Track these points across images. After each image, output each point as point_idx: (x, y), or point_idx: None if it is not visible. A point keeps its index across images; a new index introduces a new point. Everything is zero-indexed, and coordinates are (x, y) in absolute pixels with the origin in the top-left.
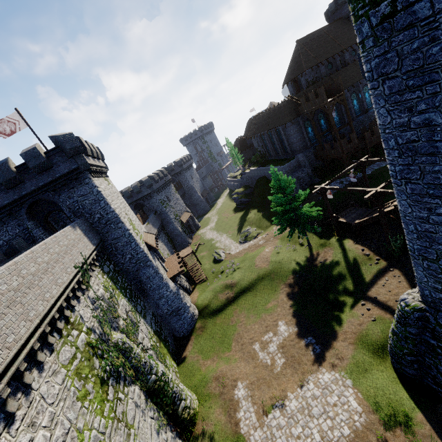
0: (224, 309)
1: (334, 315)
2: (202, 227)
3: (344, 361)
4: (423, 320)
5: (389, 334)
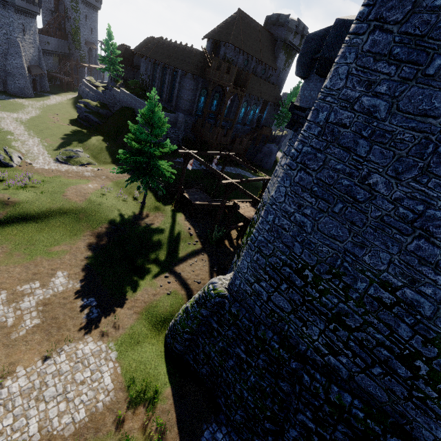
0: None
1: (133, 280)
2: (1, 108)
3: (120, 331)
4: (219, 305)
5: (180, 311)
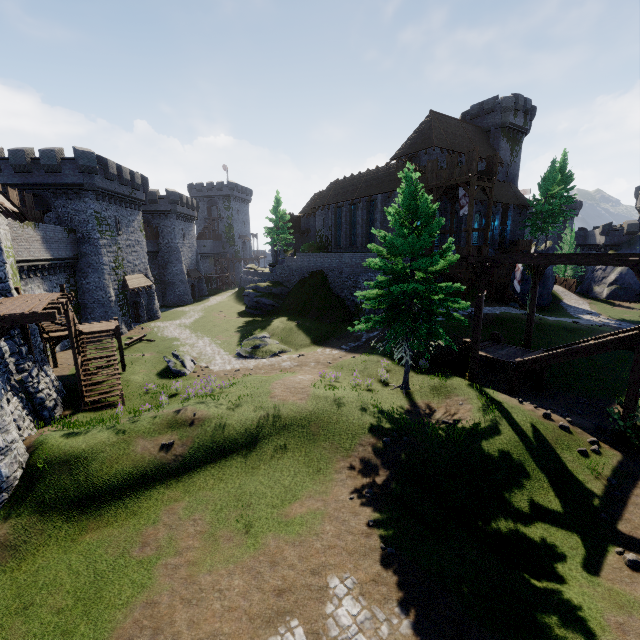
0: (136, 490)
1: (539, 589)
2: (162, 319)
3: None
4: None
5: None
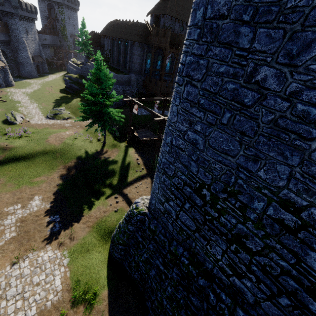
0: None
1: (90, 201)
2: (15, 86)
3: (74, 241)
4: (141, 222)
5: (117, 226)
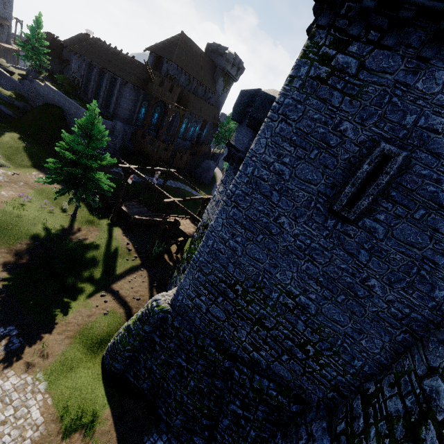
0: None
1: (63, 302)
2: None
3: (50, 359)
4: (162, 321)
5: (121, 330)
